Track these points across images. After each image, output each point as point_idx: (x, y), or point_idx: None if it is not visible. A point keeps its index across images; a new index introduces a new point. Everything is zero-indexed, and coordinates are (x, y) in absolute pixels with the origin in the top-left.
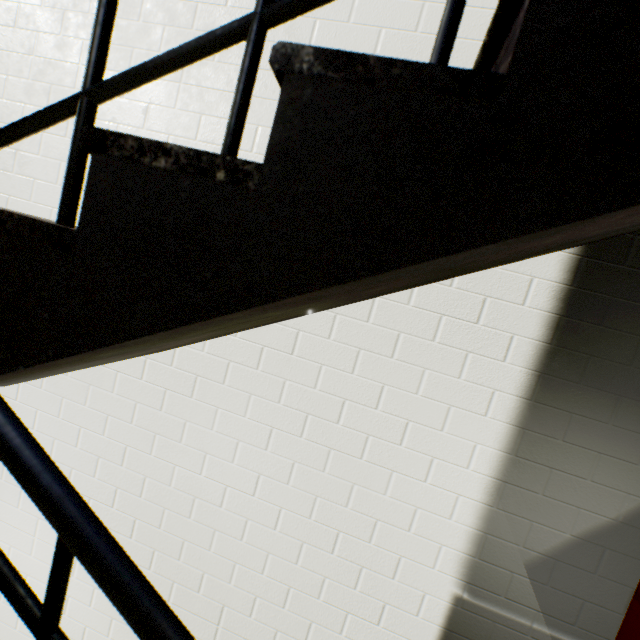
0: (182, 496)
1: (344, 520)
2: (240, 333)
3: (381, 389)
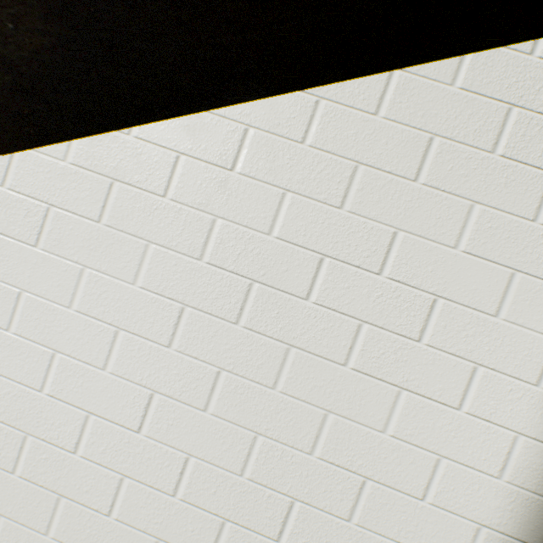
0: (2, 432)
1: (305, 479)
2: (137, 128)
3: (391, 238)
